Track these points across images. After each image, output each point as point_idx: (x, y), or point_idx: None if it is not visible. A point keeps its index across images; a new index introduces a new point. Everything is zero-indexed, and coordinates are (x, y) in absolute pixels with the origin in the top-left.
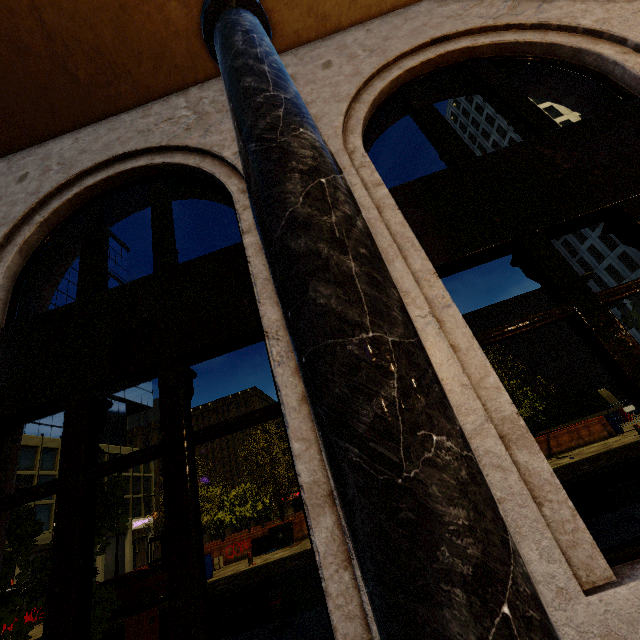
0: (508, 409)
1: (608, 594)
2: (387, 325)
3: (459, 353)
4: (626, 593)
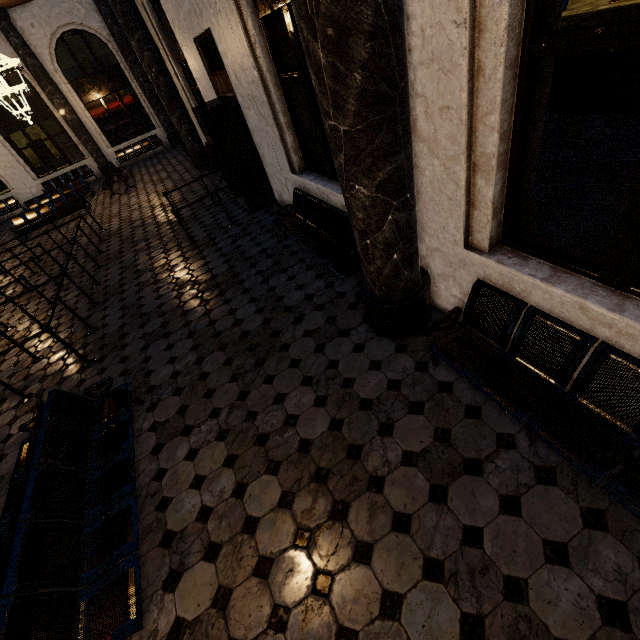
0: (490, 149)
1: (471, 254)
2: (342, 118)
3: (481, 79)
4: (478, 258)
